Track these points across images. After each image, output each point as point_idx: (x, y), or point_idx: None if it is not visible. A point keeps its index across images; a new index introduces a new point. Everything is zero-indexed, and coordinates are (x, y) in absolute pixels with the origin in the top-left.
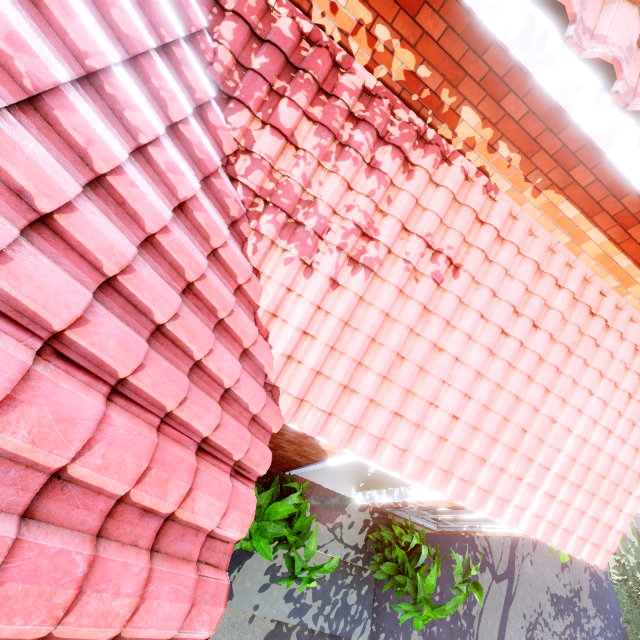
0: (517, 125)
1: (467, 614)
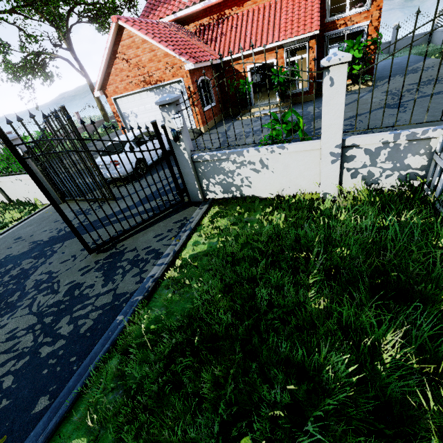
0: (231, 5)
1: None
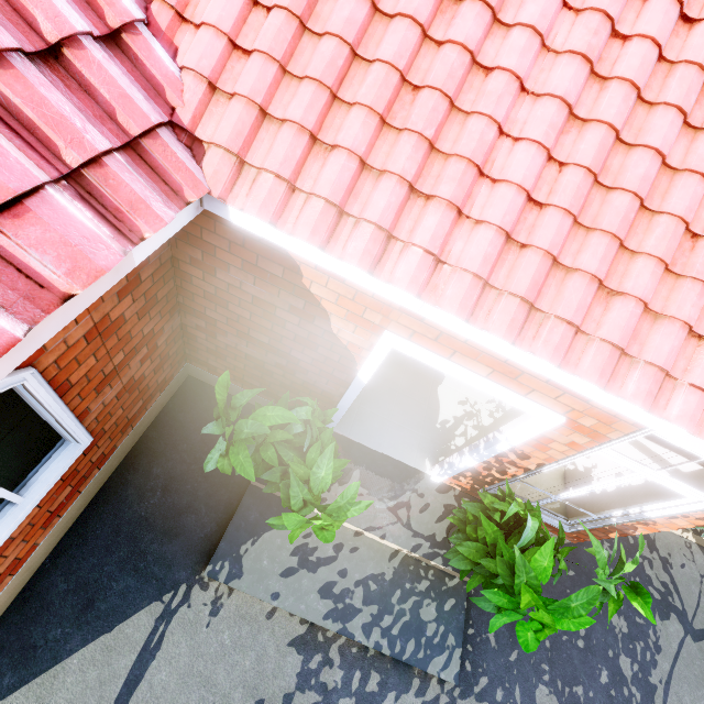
0: None
1: (640, 679)
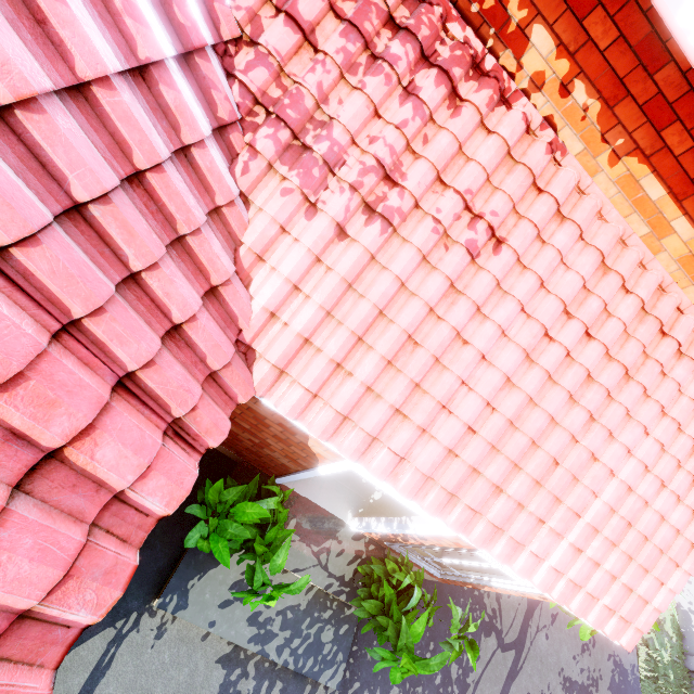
0: (601, 57)
1: (461, 680)
